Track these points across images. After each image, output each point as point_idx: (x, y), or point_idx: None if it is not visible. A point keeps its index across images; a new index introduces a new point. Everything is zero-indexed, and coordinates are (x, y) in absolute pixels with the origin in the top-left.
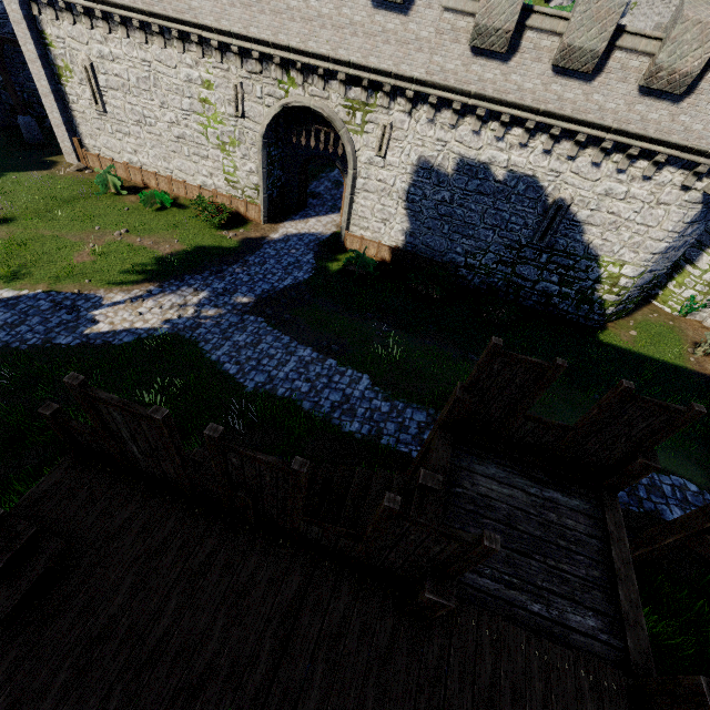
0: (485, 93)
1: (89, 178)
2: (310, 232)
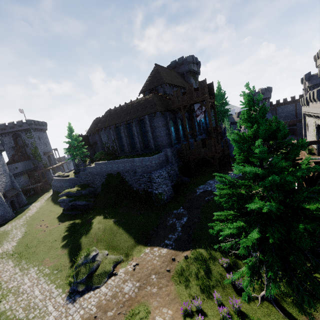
0: None
1: None
2: None
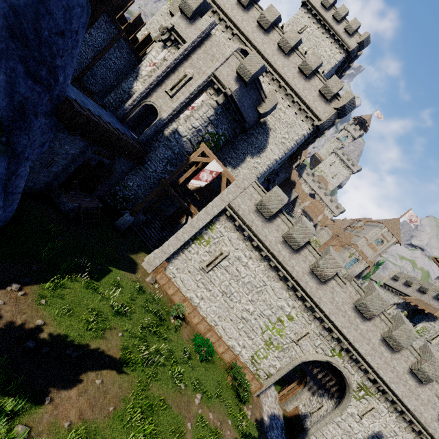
0: (434, 436)
1: (158, 294)
2: (275, 413)
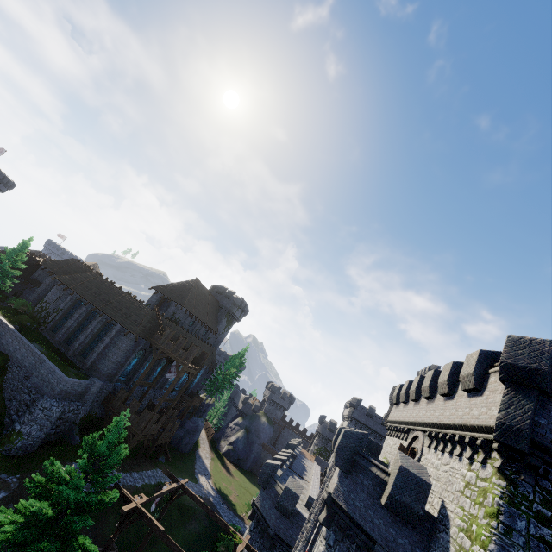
0: None
1: None
2: None
